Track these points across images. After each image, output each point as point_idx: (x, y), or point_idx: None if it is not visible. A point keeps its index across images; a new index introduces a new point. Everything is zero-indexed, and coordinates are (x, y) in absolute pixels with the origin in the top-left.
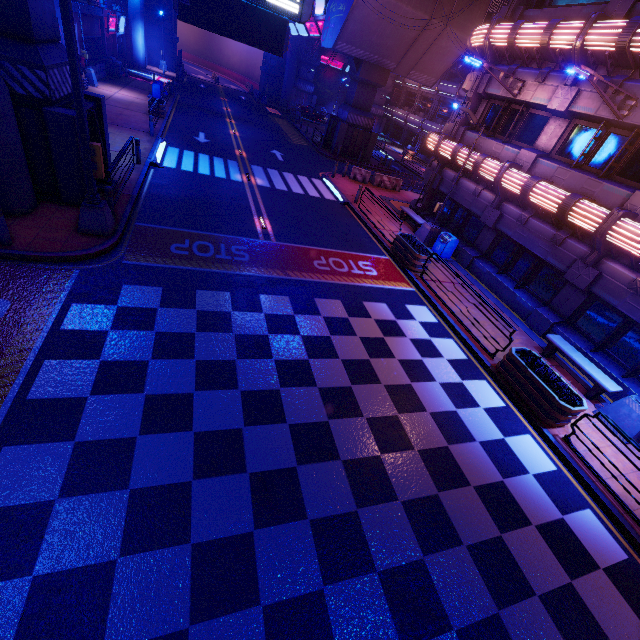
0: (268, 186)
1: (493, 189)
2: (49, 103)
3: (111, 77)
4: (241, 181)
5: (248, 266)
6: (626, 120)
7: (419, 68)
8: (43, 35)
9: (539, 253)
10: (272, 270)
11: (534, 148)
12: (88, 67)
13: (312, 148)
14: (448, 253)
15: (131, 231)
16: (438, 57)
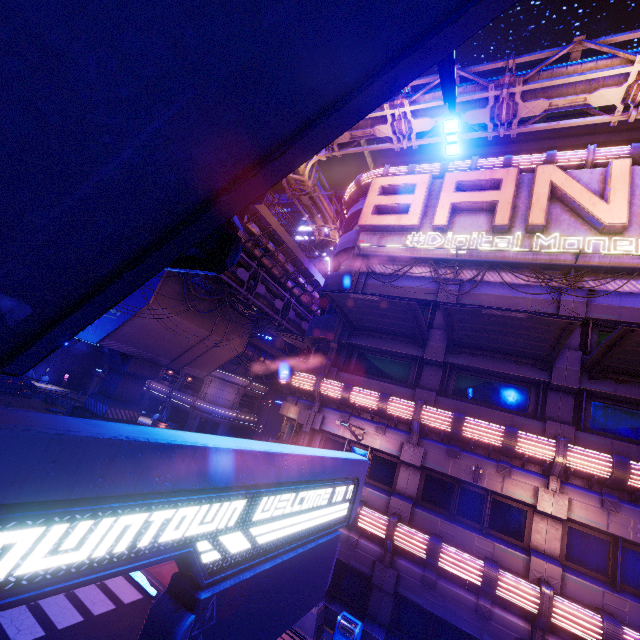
0: None
1: (370, 536)
2: None
3: None
4: None
5: None
6: (480, 484)
7: (193, 364)
8: None
9: (470, 630)
10: None
11: (397, 492)
12: None
13: None
14: None
15: None
16: (212, 358)
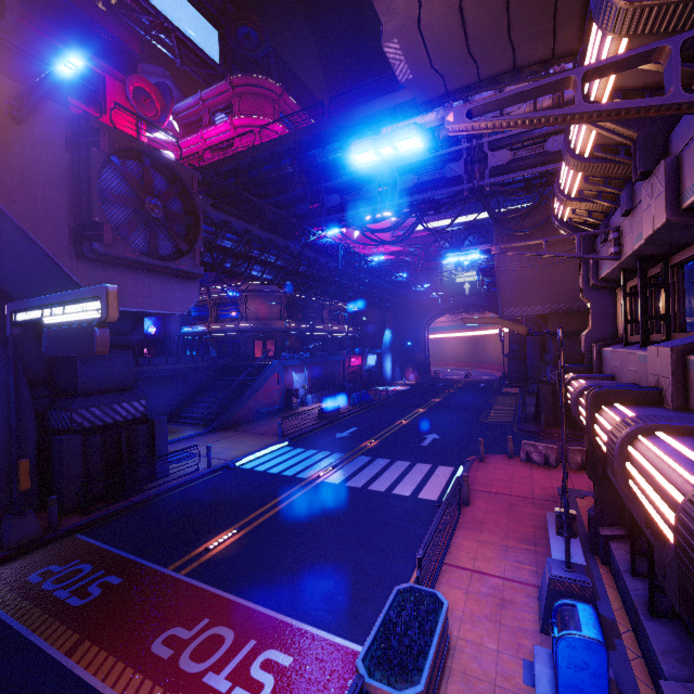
0: (336, 482)
1: None
2: (70, 432)
3: (340, 396)
4: (305, 477)
5: (56, 616)
6: None
7: None
8: (99, 389)
9: None
10: (71, 633)
11: None
12: (312, 394)
13: (512, 423)
14: (587, 687)
15: (53, 544)
16: None
